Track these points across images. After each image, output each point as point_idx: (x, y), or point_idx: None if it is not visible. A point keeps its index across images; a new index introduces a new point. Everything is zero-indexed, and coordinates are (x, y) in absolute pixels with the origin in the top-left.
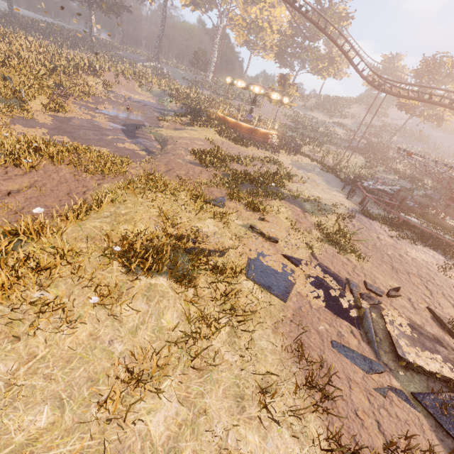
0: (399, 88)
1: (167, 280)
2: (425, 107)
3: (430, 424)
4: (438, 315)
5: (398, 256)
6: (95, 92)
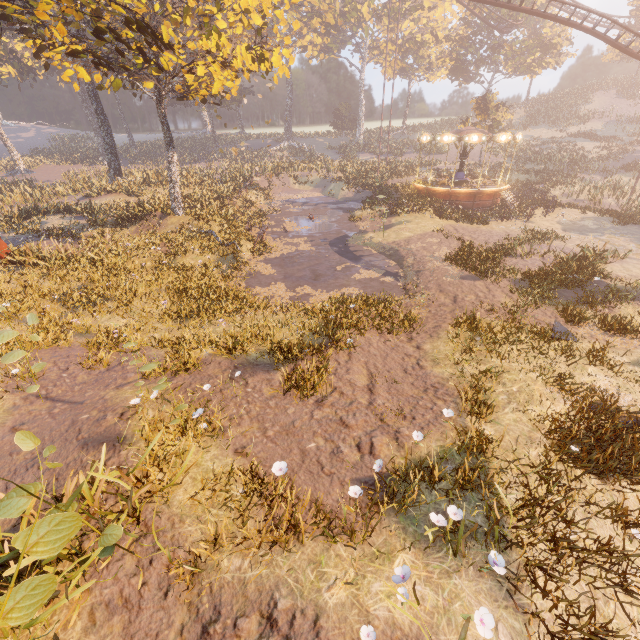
0: None
1: None
2: None
3: None
4: None
5: None
6: (266, 210)
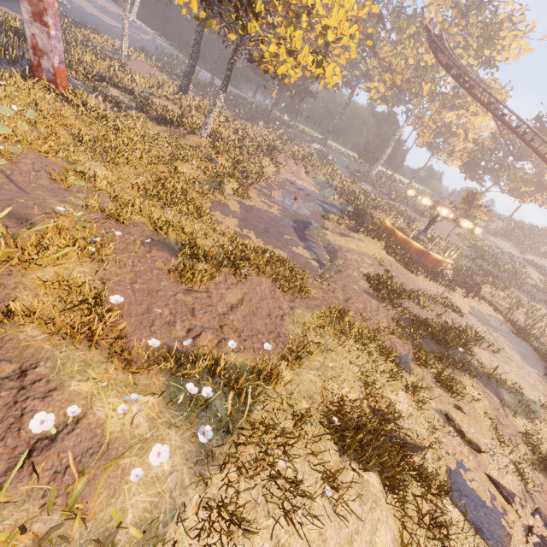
0: None
1: (384, 484)
2: None
3: None
4: None
5: None
6: (268, 175)
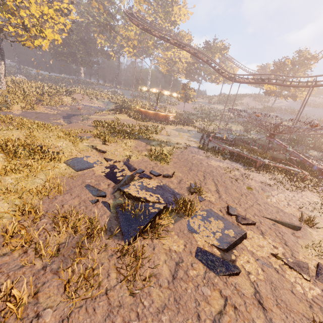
0: (246, 79)
1: None
2: (281, 90)
3: (111, 215)
4: (191, 185)
5: (198, 163)
6: (63, 103)
